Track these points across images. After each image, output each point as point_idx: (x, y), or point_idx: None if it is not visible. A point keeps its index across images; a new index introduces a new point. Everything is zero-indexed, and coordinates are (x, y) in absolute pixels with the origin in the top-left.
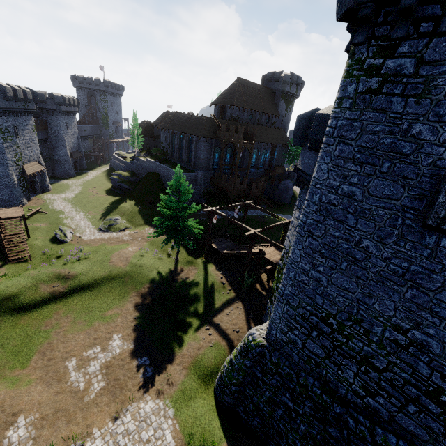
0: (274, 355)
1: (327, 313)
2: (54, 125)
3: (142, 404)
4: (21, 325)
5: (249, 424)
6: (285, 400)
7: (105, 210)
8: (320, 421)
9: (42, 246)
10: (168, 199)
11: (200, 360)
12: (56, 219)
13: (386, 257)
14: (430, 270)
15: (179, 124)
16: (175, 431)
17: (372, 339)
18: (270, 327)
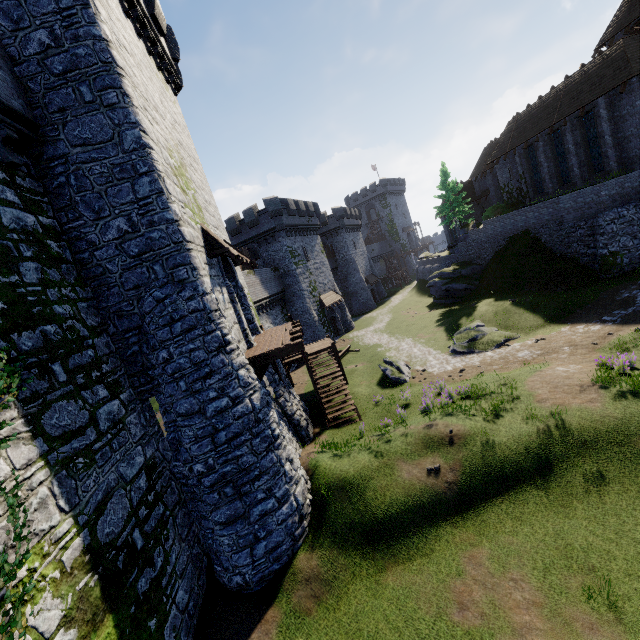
0: None
1: None
2: (340, 248)
3: None
4: (390, 588)
5: None
6: None
7: (444, 326)
8: None
9: (368, 393)
10: None
11: None
12: (374, 355)
13: None
14: None
15: (537, 120)
16: None
17: None
18: None
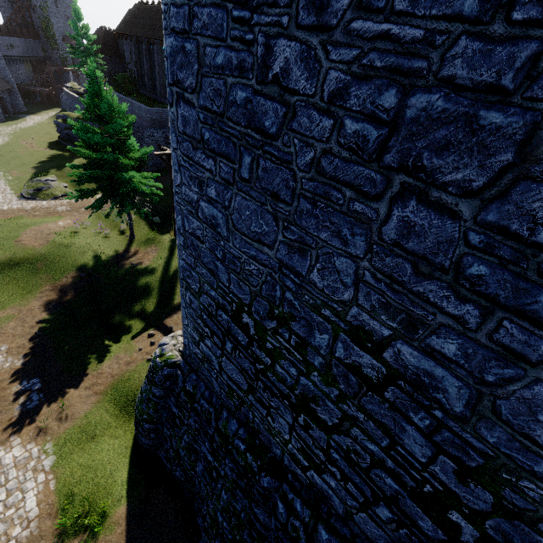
0: (189, 379)
1: (238, 302)
2: None
3: (1, 452)
4: None
5: (173, 475)
6: (204, 451)
7: (38, 170)
8: (245, 494)
9: None
10: (81, 128)
11: (125, 380)
12: None
13: (333, 91)
14: (479, 88)
15: (145, 23)
16: (45, 491)
17: (312, 361)
18: (183, 332)
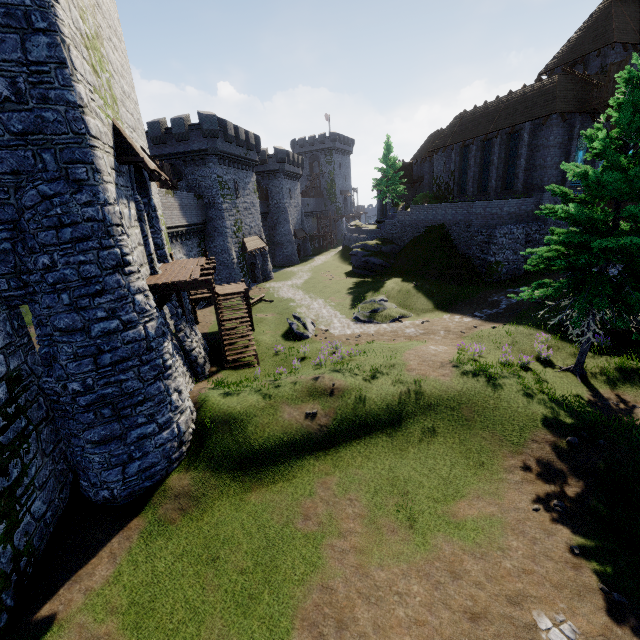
0: None
1: None
2: (275, 193)
3: None
4: (252, 504)
5: None
6: None
7: (354, 294)
8: None
9: (272, 342)
10: (605, 166)
11: None
12: (285, 308)
13: None
14: None
15: (478, 123)
16: None
17: None
18: None
